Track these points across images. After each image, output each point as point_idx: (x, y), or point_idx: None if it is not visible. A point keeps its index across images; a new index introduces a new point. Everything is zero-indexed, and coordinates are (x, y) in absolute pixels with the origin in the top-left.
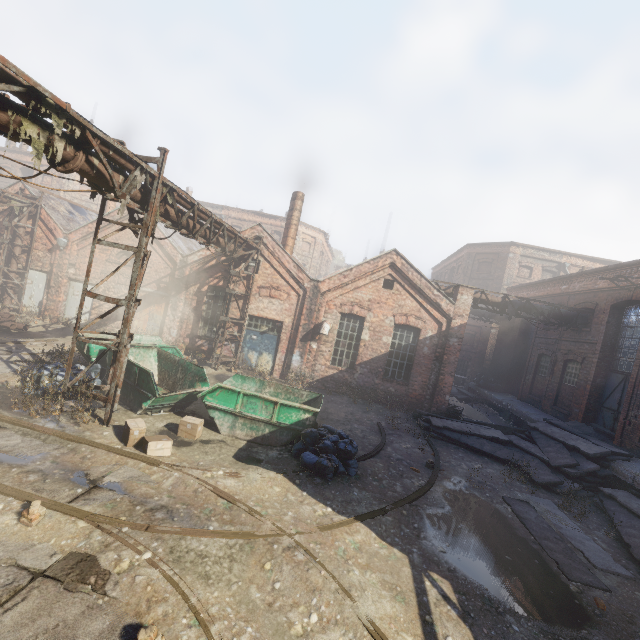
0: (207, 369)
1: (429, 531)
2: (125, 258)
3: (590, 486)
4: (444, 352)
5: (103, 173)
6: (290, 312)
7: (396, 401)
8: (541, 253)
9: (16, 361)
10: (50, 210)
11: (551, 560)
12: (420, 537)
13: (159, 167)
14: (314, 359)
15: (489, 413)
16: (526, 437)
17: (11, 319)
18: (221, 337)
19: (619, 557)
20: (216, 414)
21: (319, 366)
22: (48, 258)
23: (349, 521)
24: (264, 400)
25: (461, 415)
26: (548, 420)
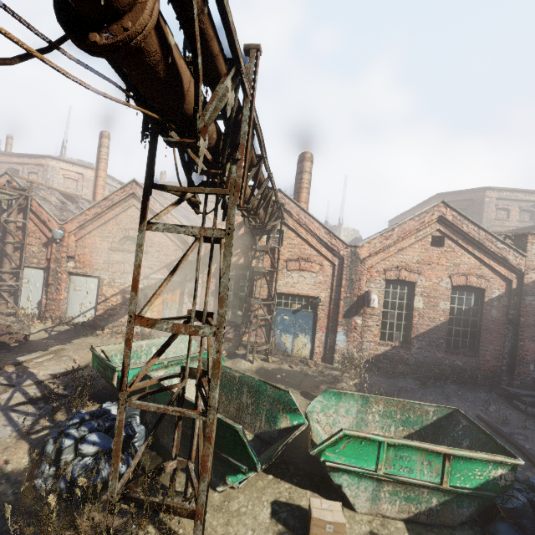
0: (241, 363)
1: None
2: (129, 244)
3: None
4: (520, 314)
5: (178, 72)
6: (325, 285)
7: (466, 376)
8: (516, 194)
9: (18, 405)
10: (41, 201)
11: None
12: None
13: (249, 80)
14: (360, 336)
15: None
16: None
17: (8, 330)
18: (254, 323)
19: None
20: (344, 479)
21: (367, 344)
22: (43, 253)
23: None
24: (424, 452)
25: None
26: None
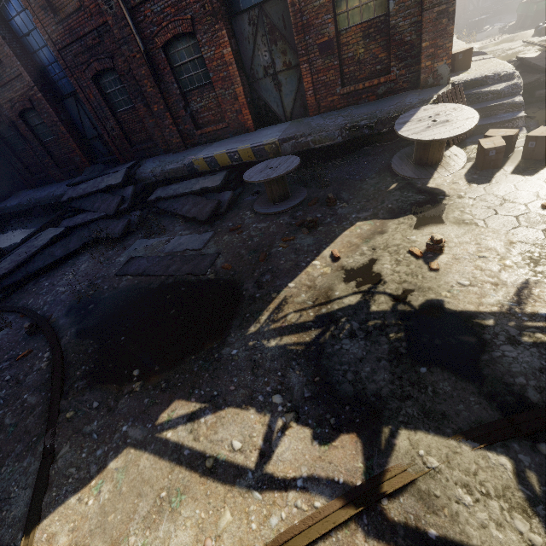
0: None
1: (111, 388)
2: None
3: (143, 205)
4: None
5: None
6: None
7: None
8: None
9: None
10: None
11: (186, 276)
12: (113, 407)
13: None
14: None
15: (26, 224)
16: (74, 213)
17: None
18: None
19: (198, 230)
20: None
21: None
22: None
23: None
24: None
25: (1, 250)
26: (71, 184)
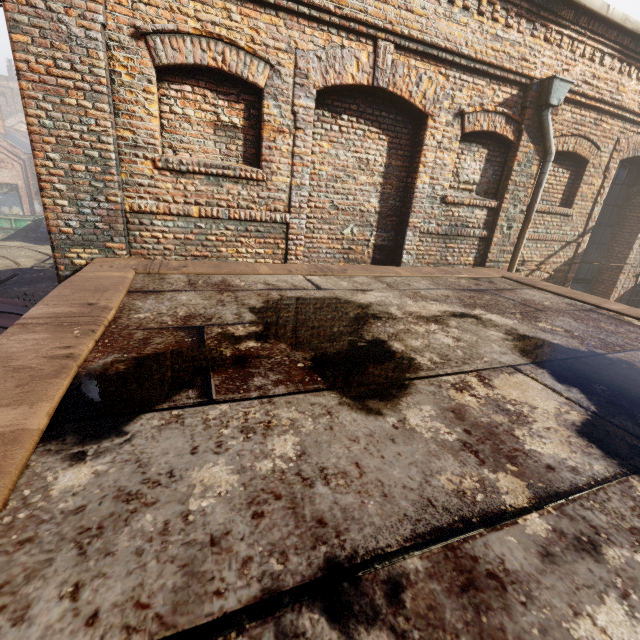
0: None
1: None
2: None
3: None
4: None
5: None
6: (20, 177)
7: None
8: None
9: None
10: None
11: None
12: None
13: None
14: None
15: None
16: None
17: None
18: None
19: None
20: None
21: None
22: None
23: (46, 245)
24: (4, 219)
25: None
26: None
